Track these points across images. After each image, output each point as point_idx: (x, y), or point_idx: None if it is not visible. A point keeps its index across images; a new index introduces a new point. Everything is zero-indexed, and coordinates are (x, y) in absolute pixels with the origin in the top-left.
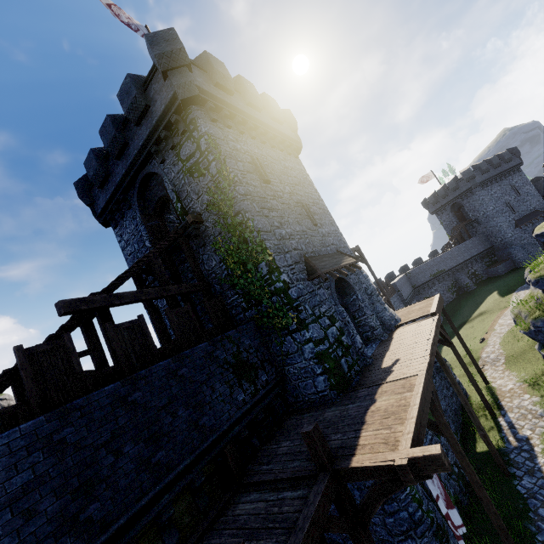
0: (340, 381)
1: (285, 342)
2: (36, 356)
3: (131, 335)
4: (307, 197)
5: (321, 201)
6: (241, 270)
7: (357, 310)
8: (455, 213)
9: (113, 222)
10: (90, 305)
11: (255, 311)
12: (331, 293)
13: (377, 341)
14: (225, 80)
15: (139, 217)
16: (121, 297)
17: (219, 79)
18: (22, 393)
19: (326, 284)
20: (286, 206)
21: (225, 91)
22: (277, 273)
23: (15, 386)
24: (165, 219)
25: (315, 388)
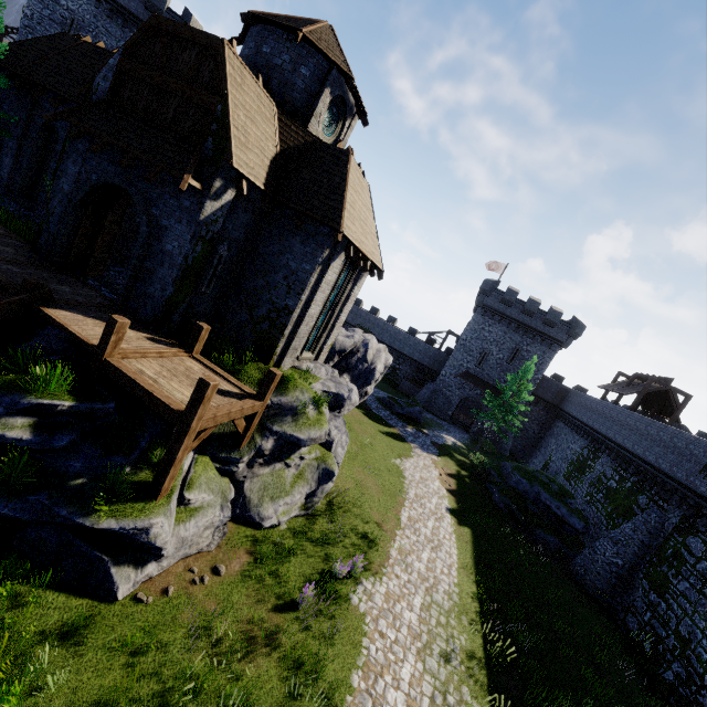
0: None
1: None
2: None
3: None
4: None
5: None
6: None
7: None
8: None
9: None
10: None
11: None
12: None
13: None
14: None
15: None
16: None
17: None
18: None
19: None
20: None
21: None
22: None
23: None
24: None
25: None
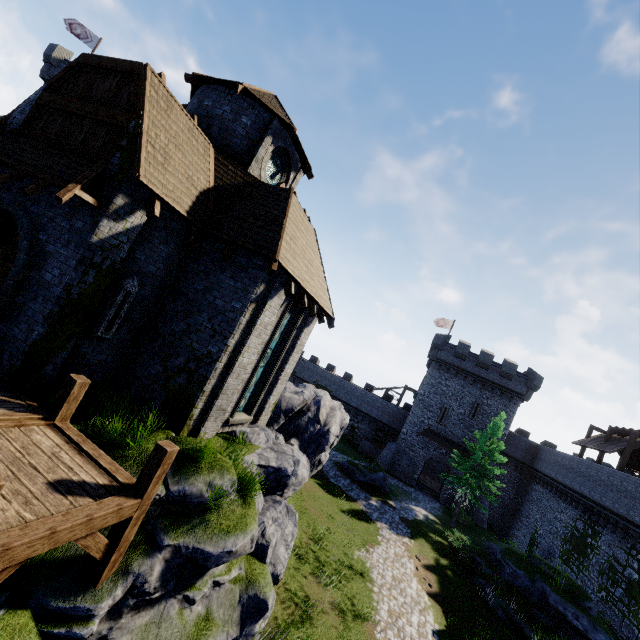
0: None
1: None
2: None
3: None
4: None
5: None
6: None
7: None
8: None
9: None
10: None
11: None
12: None
13: None
14: None
15: None
16: None
17: None
18: None
19: None
20: None
21: None
22: None
23: None
24: None
25: None
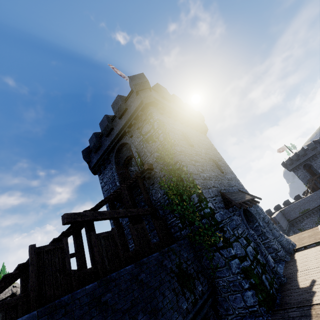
0: (266, 297)
1: (214, 256)
2: (42, 254)
3: (106, 242)
4: (214, 156)
5: (223, 159)
6: (179, 200)
7: (260, 234)
8: (307, 170)
9: (99, 171)
10: (83, 218)
11: (189, 230)
12: (241, 219)
13: (282, 261)
14: (167, 95)
15: (114, 168)
16: (102, 214)
17: (164, 95)
18: (26, 284)
19: (237, 212)
20: (203, 160)
21: (167, 100)
22: (205, 201)
23: (23, 278)
24: (128, 169)
25: (244, 302)
